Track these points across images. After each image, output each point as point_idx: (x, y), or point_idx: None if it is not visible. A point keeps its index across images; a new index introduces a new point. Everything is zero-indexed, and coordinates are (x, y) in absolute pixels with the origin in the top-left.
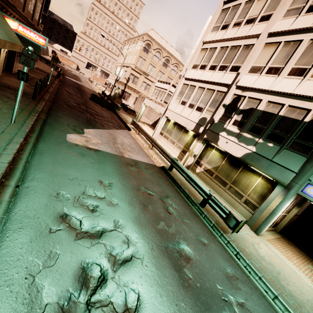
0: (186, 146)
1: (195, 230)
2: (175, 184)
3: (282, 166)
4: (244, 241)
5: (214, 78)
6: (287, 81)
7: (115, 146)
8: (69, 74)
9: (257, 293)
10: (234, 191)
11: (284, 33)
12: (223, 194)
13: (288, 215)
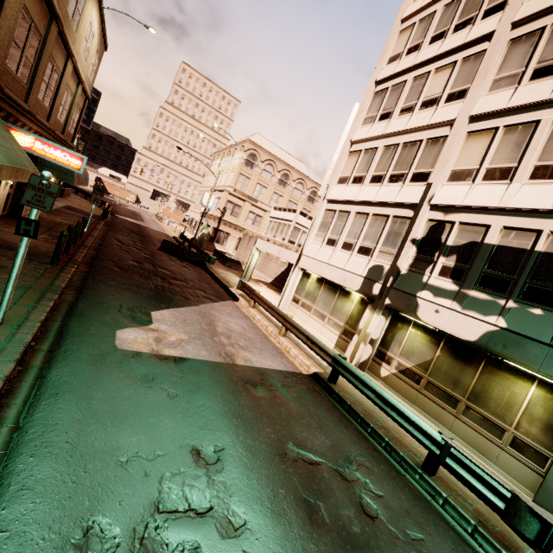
0: (349, 322)
1: None
2: (350, 414)
3: None
4: None
5: (383, 195)
6: (533, 189)
7: (215, 341)
8: (123, 210)
9: None
10: (479, 419)
11: (499, 114)
12: (455, 426)
13: None
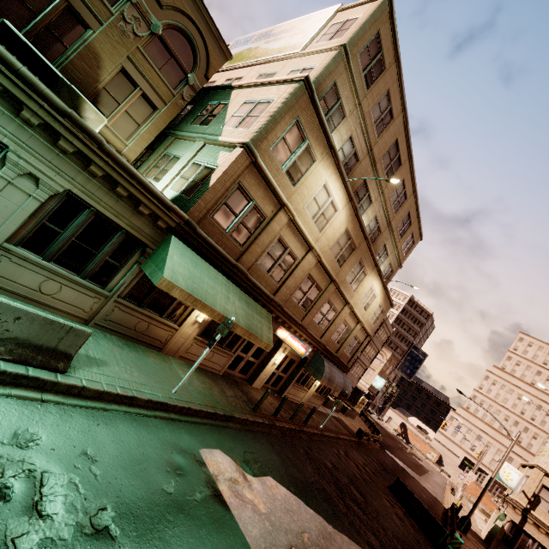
0: None
1: None
2: None
3: None
4: None
5: None
6: None
7: (288, 548)
8: (406, 456)
9: None
10: None
11: None
12: None
13: None
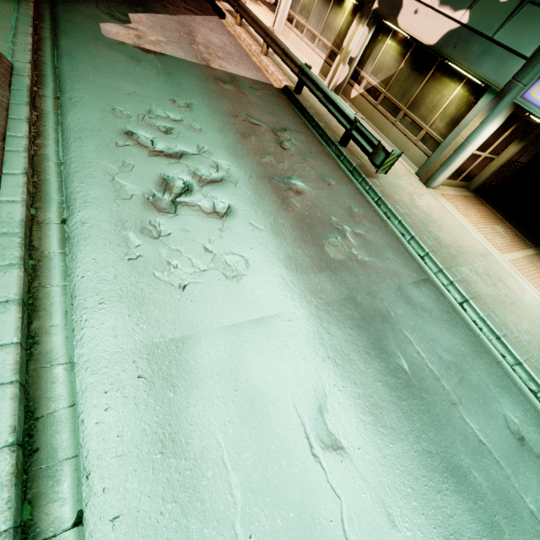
0: (336, 41)
1: (320, 171)
2: (304, 116)
3: (507, 47)
4: (398, 190)
5: None
6: None
7: (192, 48)
8: None
9: (386, 232)
10: (408, 123)
11: None
12: (391, 132)
13: (497, 160)
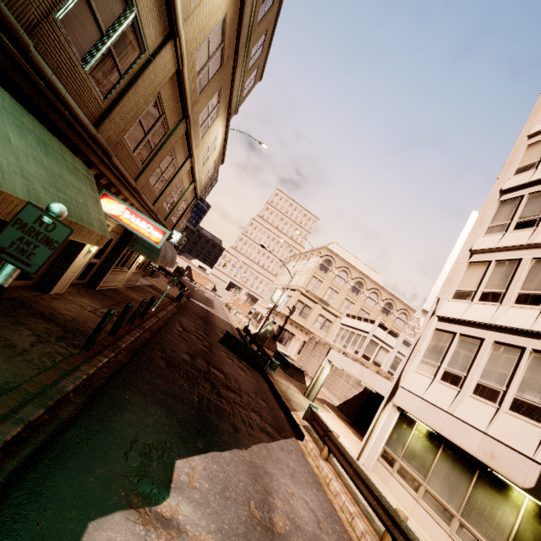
0: None
1: None
2: None
3: None
4: None
5: None
6: None
7: None
8: (199, 295)
9: None
10: None
11: None
12: None
13: None
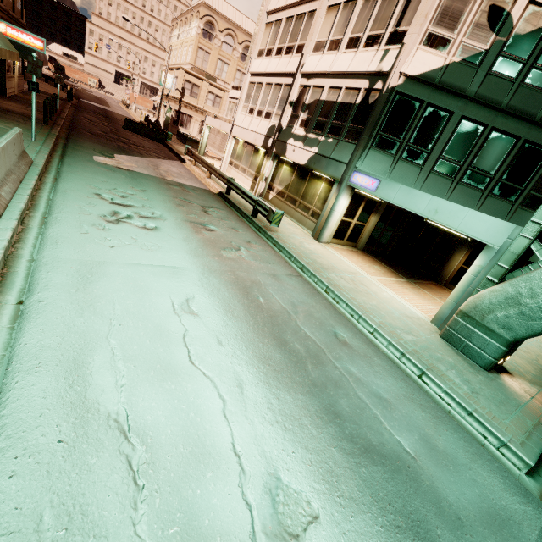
0: (257, 171)
1: (232, 225)
2: (231, 205)
3: (337, 160)
4: (292, 239)
5: (280, 66)
6: (344, 57)
7: (155, 171)
8: (87, 96)
9: (274, 254)
10: (303, 207)
11: None
12: (294, 215)
13: (367, 227)
